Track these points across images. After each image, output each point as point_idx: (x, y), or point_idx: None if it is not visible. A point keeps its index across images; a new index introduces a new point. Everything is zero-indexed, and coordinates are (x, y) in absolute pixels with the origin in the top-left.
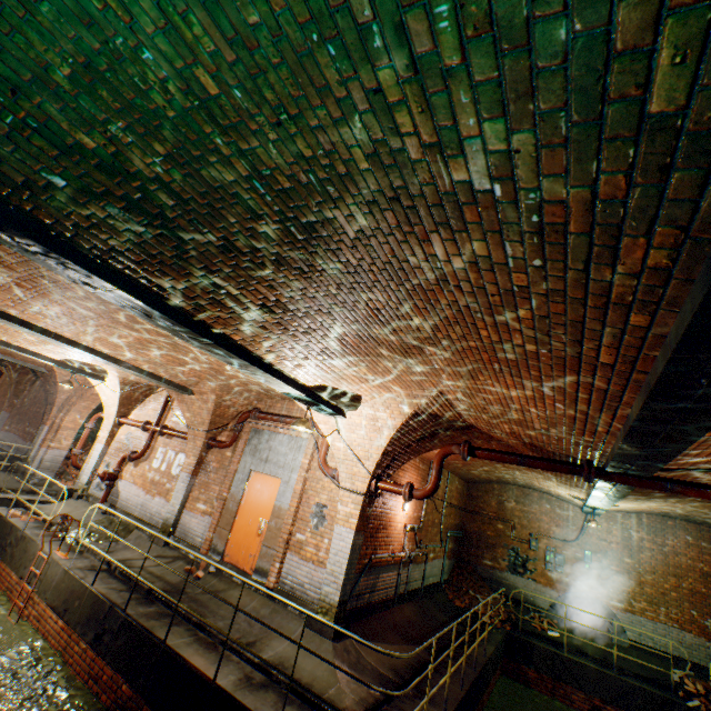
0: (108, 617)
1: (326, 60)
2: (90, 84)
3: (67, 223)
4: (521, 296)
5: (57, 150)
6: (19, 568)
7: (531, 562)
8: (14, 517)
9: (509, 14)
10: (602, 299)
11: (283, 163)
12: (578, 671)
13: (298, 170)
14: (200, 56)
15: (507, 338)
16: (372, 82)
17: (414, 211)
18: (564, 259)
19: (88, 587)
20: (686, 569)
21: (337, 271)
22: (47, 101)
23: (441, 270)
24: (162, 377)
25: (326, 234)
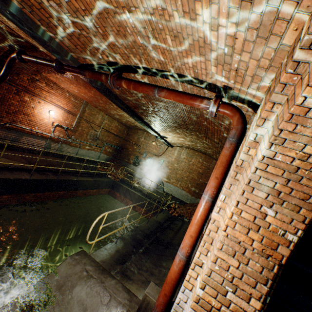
0: None
1: None
2: None
3: None
4: None
5: None
6: None
7: (142, 162)
8: None
9: None
10: None
11: None
12: (133, 195)
13: None
14: None
15: None
16: None
17: None
18: None
19: None
20: (194, 170)
21: None
22: None
23: None
24: None
25: None
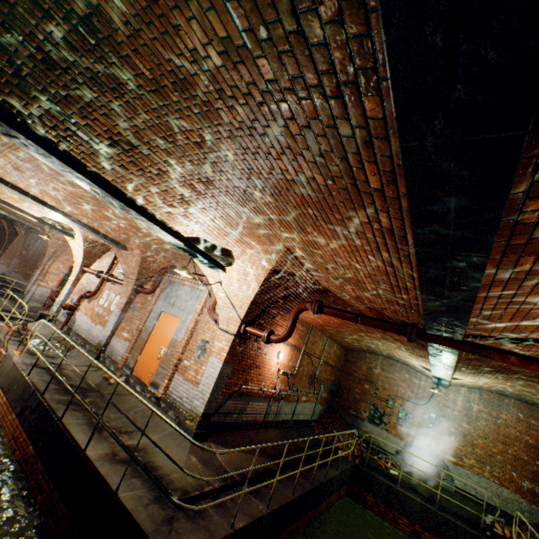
0: (31, 397)
1: None
2: None
3: None
4: (279, 98)
5: None
6: None
7: (386, 417)
8: None
9: None
10: (333, 80)
11: None
12: (406, 502)
13: None
14: None
15: (299, 169)
16: None
17: None
18: (278, 15)
19: (24, 376)
20: (513, 439)
21: (143, 91)
22: None
23: (211, 74)
24: (101, 232)
25: (108, 35)
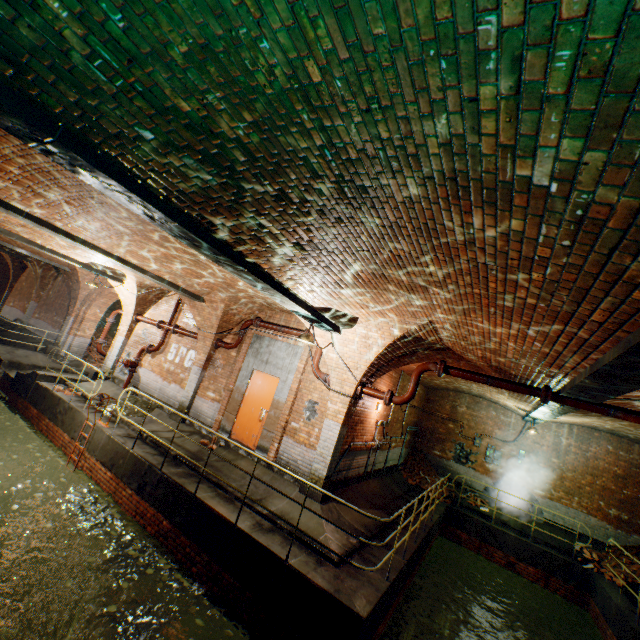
0: (148, 473)
1: (434, 70)
2: (201, 61)
3: (145, 168)
4: (539, 263)
5: (153, 110)
6: (70, 431)
7: (473, 455)
8: (59, 391)
9: (625, 69)
10: (614, 277)
11: (358, 140)
12: (500, 537)
13: (370, 146)
14: (315, 51)
15: (511, 291)
16: (471, 93)
17: (467, 190)
18: (592, 244)
19: (129, 450)
20: (602, 471)
21: (373, 224)
22: (157, 71)
23: (472, 235)
24: (179, 286)
25: (375, 196)
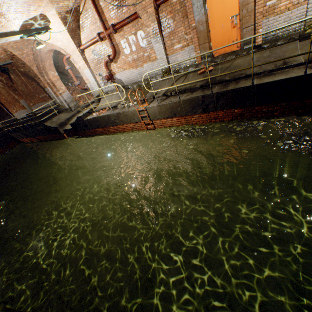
0: (204, 101)
1: None
2: None
3: None
4: None
5: None
6: (130, 122)
7: None
8: (100, 114)
9: None
10: None
11: None
12: None
13: None
14: None
15: None
16: None
17: None
18: None
19: (179, 101)
20: None
21: None
22: None
23: None
24: None
25: None
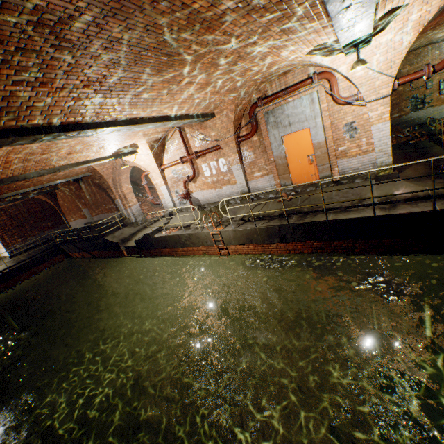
0: (281, 230)
1: None
2: None
3: None
4: None
5: None
6: (202, 244)
7: (428, 98)
8: (170, 233)
9: None
10: None
11: None
12: None
13: None
14: None
15: None
16: None
17: None
18: None
19: (255, 228)
20: None
21: None
22: None
23: None
24: (198, 115)
25: None
